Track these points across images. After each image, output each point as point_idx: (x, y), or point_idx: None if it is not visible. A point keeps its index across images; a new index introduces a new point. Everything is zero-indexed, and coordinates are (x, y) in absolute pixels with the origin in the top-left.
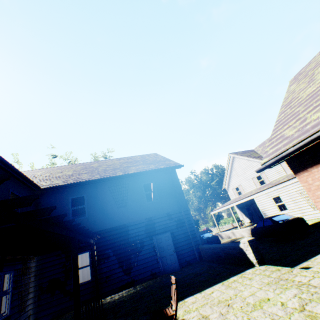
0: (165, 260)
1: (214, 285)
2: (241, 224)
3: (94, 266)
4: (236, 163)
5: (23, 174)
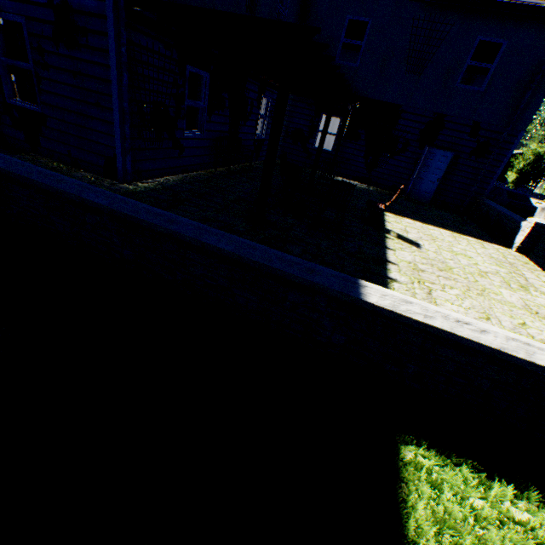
0: (418, 183)
1: (441, 229)
2: None
3: (339, 139)
4: None
5: None
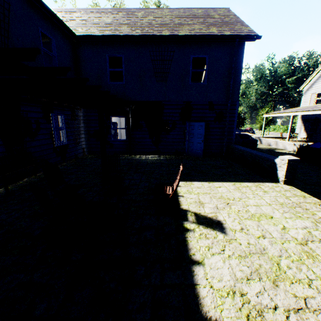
0: (191, 146)
1: (224, 182)
2: (292, 137)
3: (128, 130)
4: None
5: (48, 7)
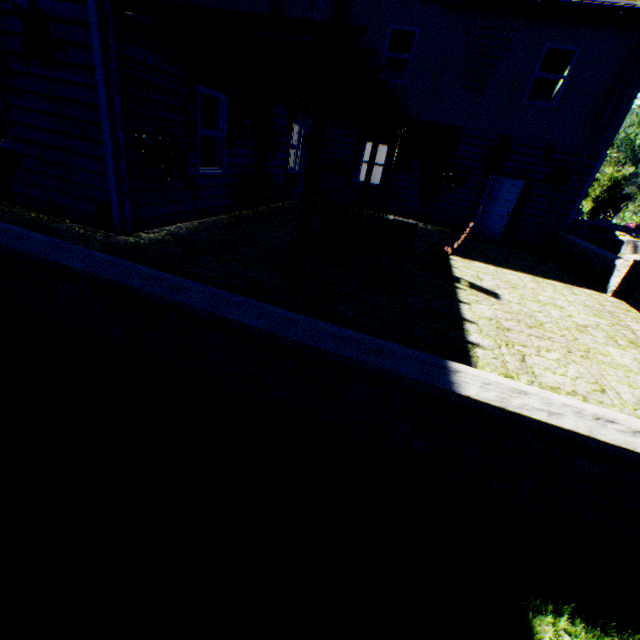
0: (485, 219)
1: (520, 273)
2: None
3: (387, 170)
4: None
5: None
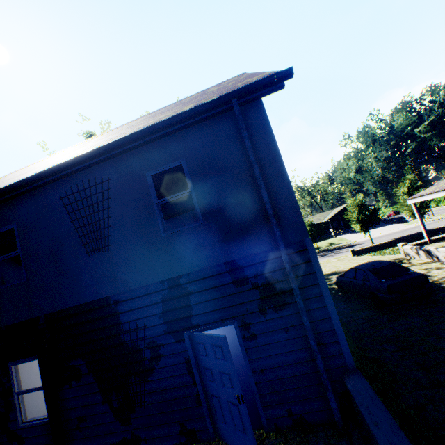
0: (218, 407)
1: None
2: None
3: (45, 396)
4: None
5: None
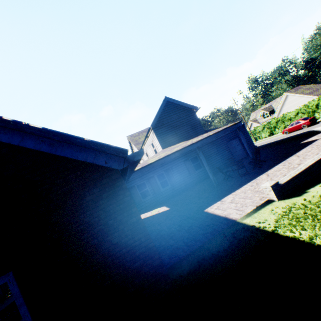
0: None
1: None
2: None
3: None
4: (133, 145)
5: None
